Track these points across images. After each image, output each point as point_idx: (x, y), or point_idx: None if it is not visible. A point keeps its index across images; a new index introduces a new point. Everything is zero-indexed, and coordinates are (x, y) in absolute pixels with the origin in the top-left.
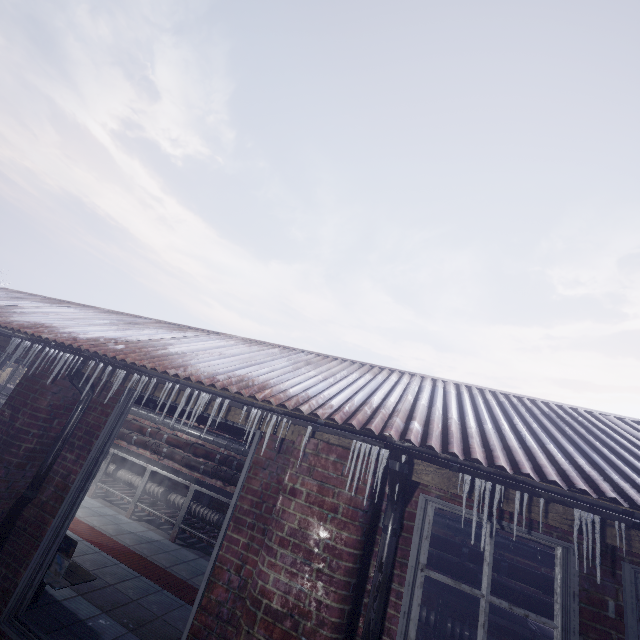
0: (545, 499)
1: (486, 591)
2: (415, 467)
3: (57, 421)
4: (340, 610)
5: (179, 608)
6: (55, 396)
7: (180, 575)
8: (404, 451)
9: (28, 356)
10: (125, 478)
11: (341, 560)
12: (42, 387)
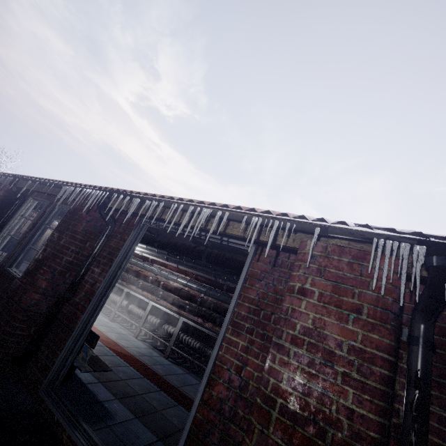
0: None
1: None
2: None
3: (89, 243)
4: (379, 424)
5: (173, 407)
6: (88, 223)
7: (172, 383)
8: None
9: (72, 195)
10: (134, 310)
11: (374, 365)
12: (80, 217)
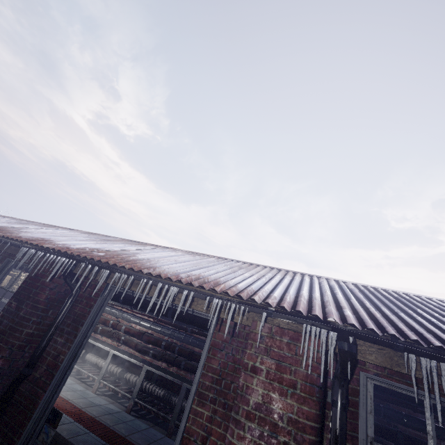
0: None
1: None
2: (358, 348)
3: (51, 311)
4: None
5: None
6: (52, 291)
7: (137, 443)
8: (351, 333)
9: (33, 260)
10: (91, 360)
11: (305, 433)
12: (42, 284)
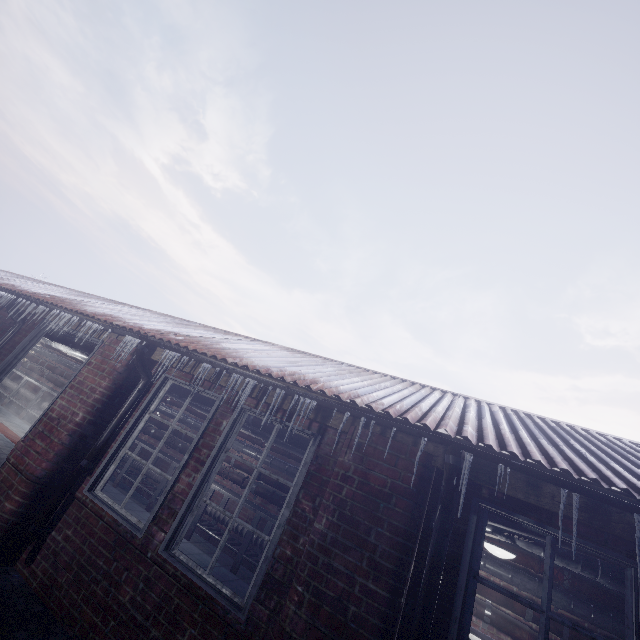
0: (196, 360)
1: (174, 422)
2: (155, 352)
3: None
4: (84, 417)
5: None
6: None
7: None
8: (146, 339)
9: None
10: None
11: (94, 393)
12: None
